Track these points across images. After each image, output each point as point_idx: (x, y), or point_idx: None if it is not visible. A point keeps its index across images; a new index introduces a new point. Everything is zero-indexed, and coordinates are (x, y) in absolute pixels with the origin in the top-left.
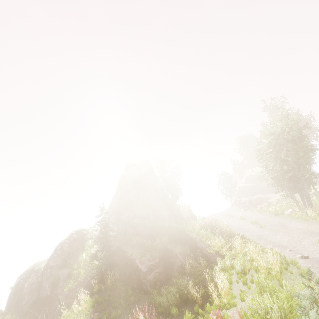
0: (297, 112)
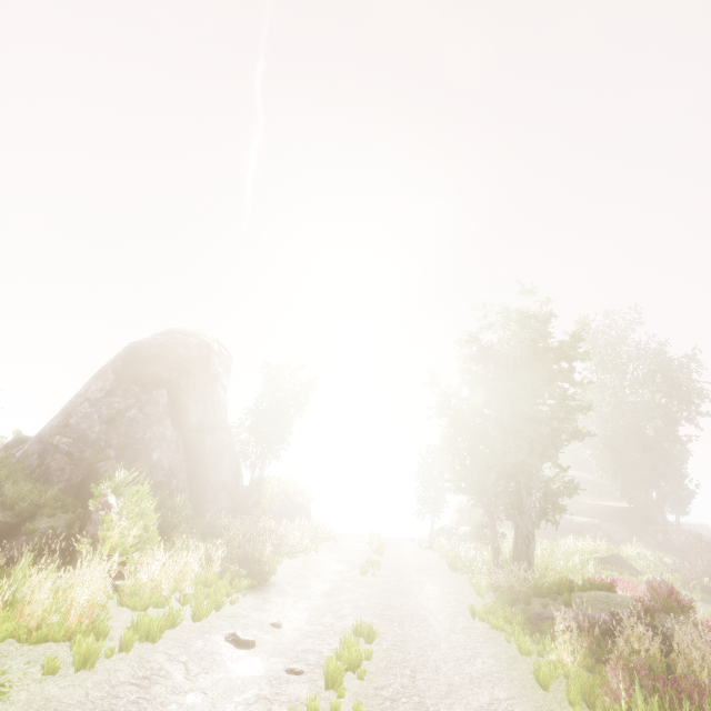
0: (664, 356)
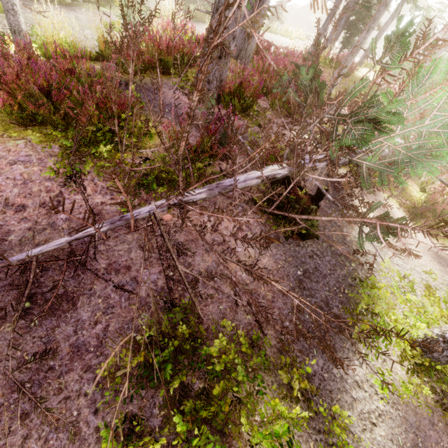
0: None
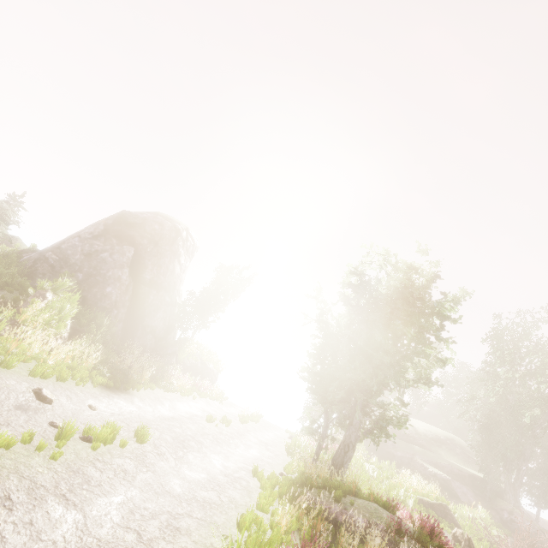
0: None
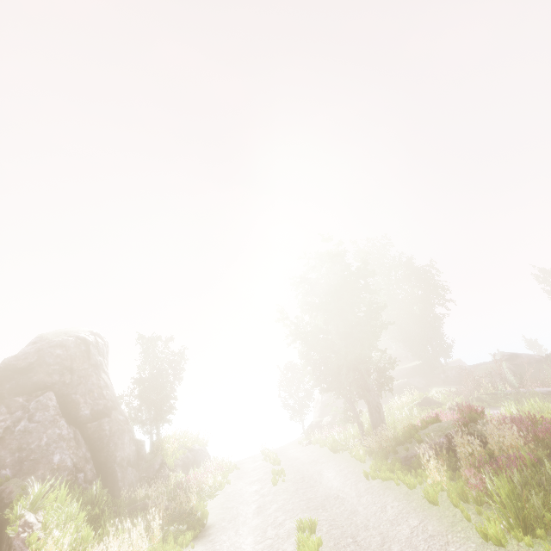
0: (409, 261)
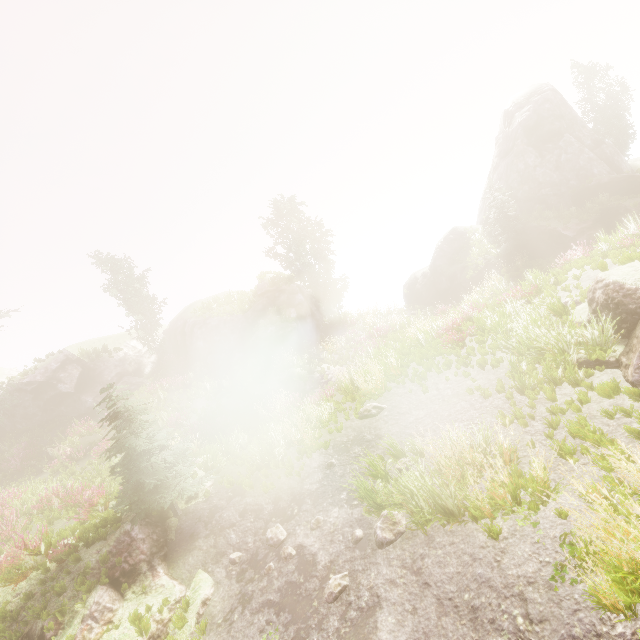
0: None
